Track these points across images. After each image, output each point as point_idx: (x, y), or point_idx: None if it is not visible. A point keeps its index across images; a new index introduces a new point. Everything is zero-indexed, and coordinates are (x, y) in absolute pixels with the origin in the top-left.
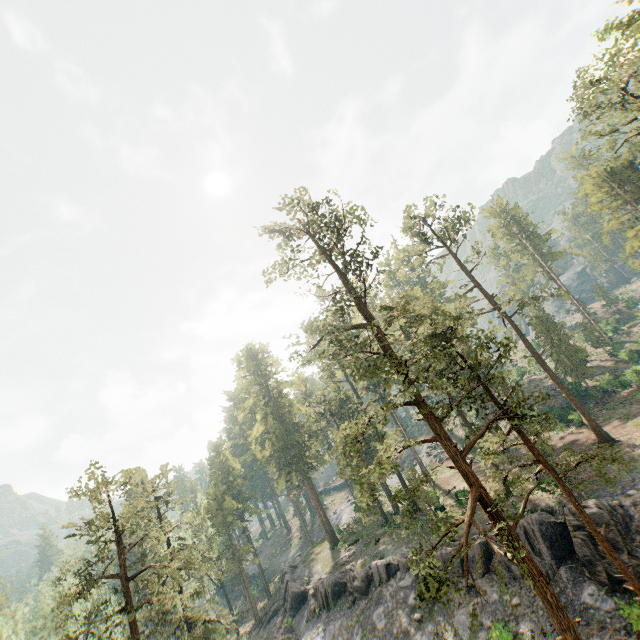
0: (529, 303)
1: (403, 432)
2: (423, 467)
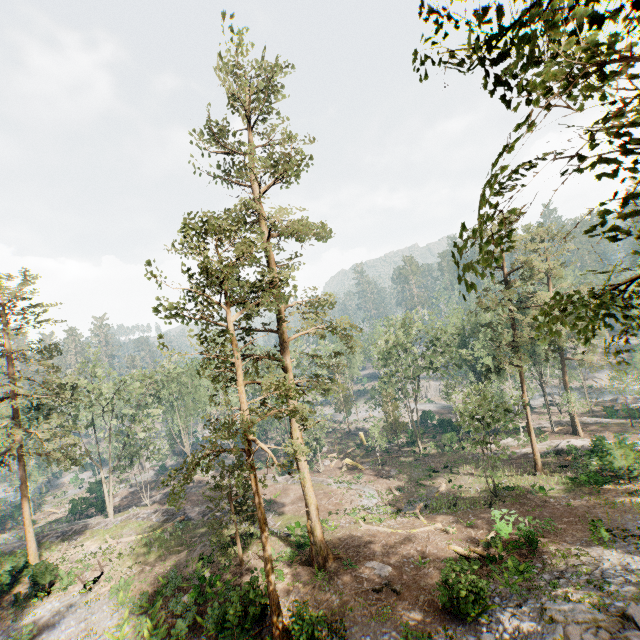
0: None
1: None
2: None
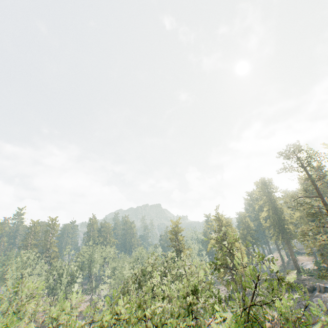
0: None
1: None
2: None
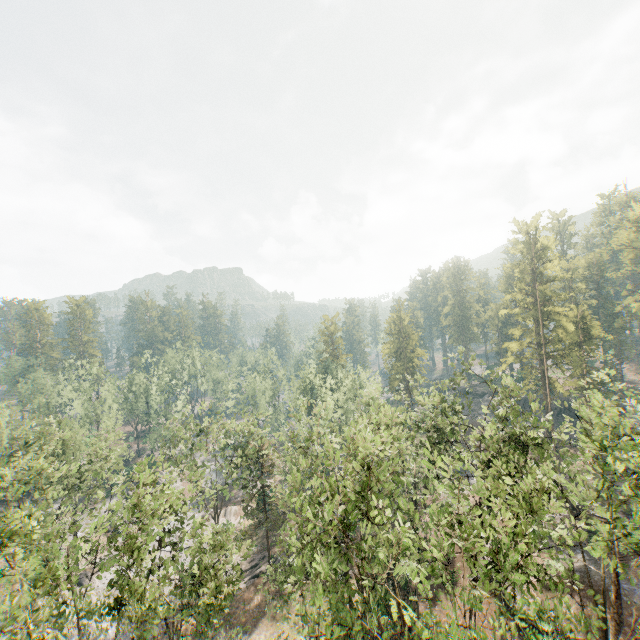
0: None
1: None
2: None
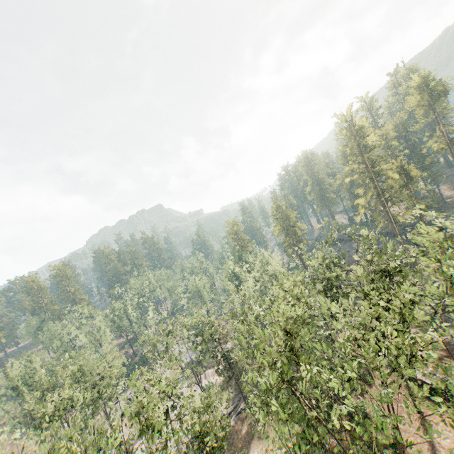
0: (453, 141)
1: None
2: None
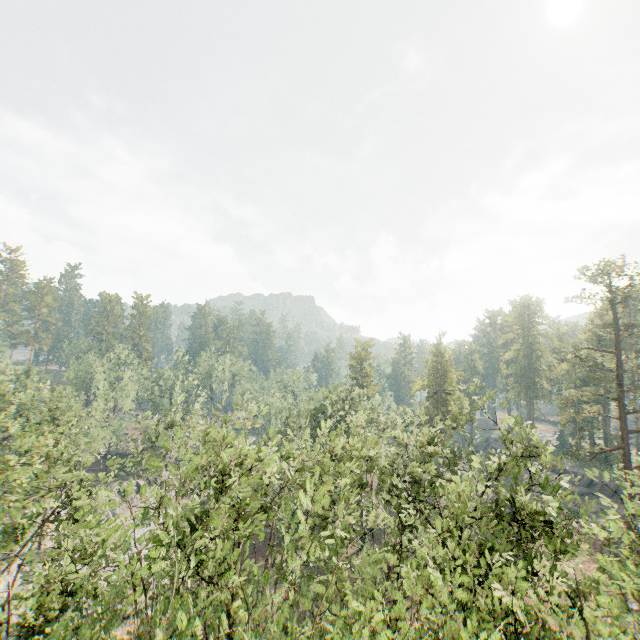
0: None
1: (636, 416)
2: (638, 447)
